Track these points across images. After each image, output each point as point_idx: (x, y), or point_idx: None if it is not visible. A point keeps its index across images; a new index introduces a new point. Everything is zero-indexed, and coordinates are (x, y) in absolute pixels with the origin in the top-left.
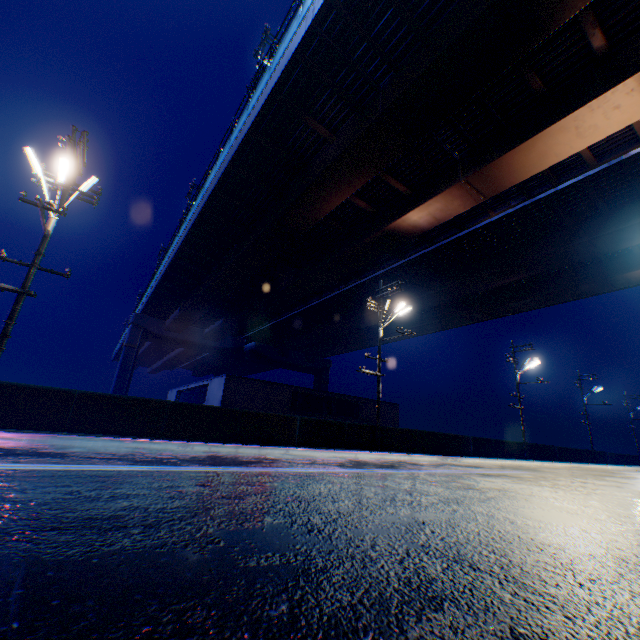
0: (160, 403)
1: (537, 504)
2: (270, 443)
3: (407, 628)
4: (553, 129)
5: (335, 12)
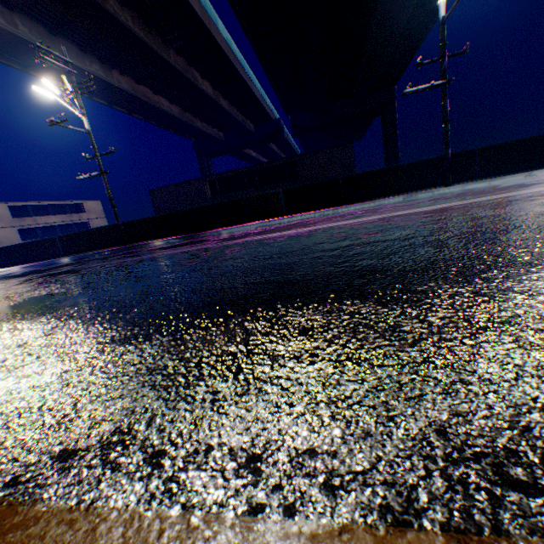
0: None
1: None
2: (48, 259)
3: None
4: None
5: None
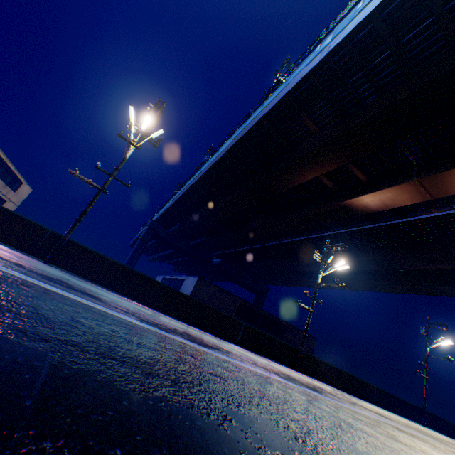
0: (156, 283)
1: None
2: (219, 335)
3: None
4: None
5: (344, 50)
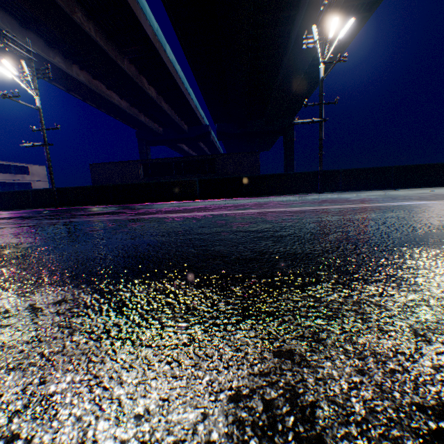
0: None
1: None
2: None
3: None
4: None
5: None
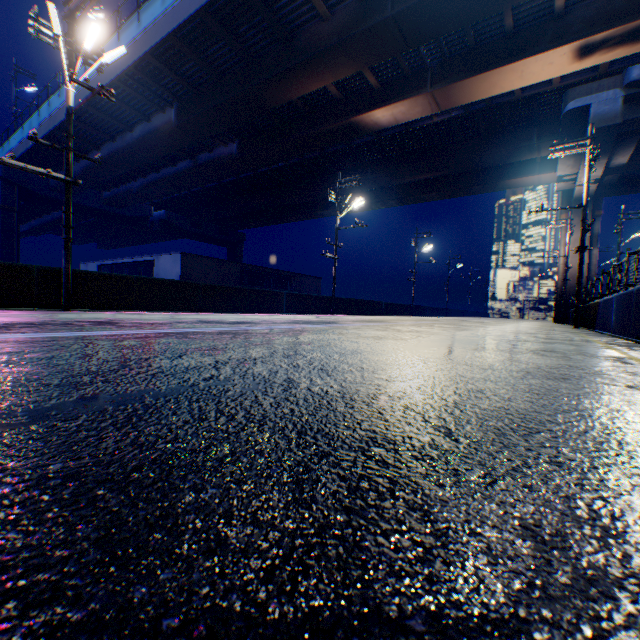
0: (194, 285)
1: (482, 330)
2: (269, 312)
3: (518, 341)
4: (508, 69)
5: None
